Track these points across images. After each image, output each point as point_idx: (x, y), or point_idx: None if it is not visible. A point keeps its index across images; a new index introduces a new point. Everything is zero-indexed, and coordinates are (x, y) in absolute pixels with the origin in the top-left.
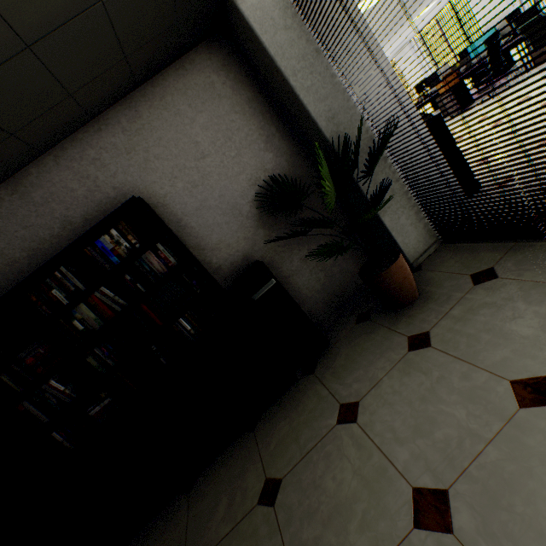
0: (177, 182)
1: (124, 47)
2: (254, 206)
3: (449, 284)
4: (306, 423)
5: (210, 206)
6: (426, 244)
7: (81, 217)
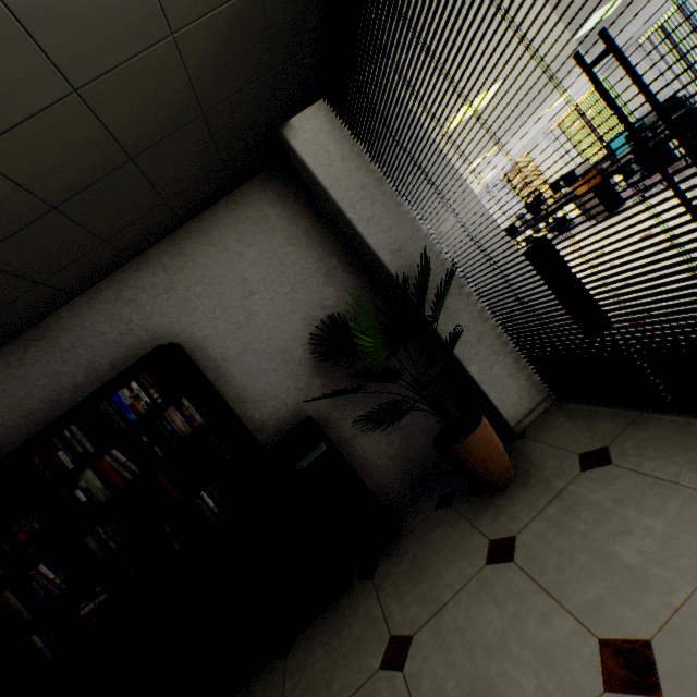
0: (219, 324)
1: (162, 193)
2: (309, 350)
3: (552, 465)
4: (346, 659)
5: (255, 350)
6: (533, 401)
7: (108, 363)
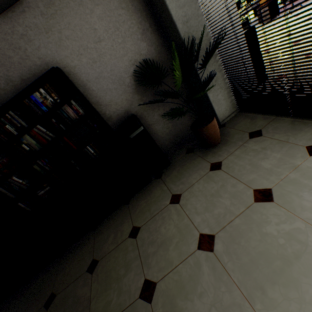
0: (82, 58)
1: None
2: (133, 79)
3: (237, 137)
4: (154, 202)
5: (104, 77)
6: (230, 112)
7: (18, 77)
